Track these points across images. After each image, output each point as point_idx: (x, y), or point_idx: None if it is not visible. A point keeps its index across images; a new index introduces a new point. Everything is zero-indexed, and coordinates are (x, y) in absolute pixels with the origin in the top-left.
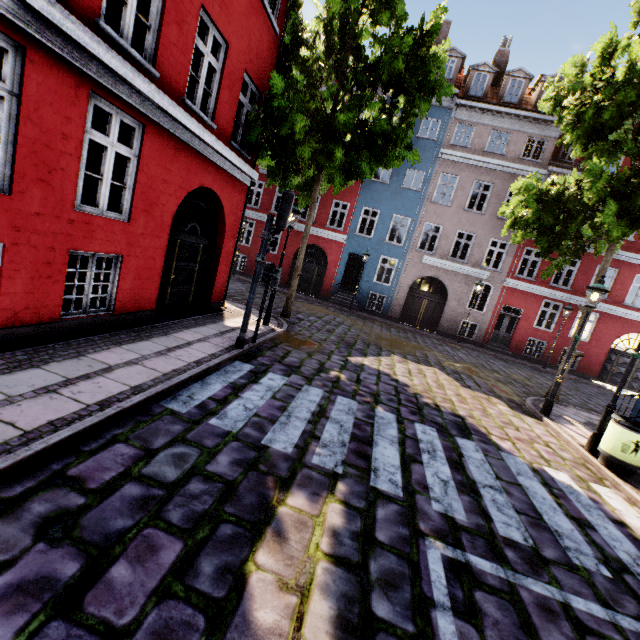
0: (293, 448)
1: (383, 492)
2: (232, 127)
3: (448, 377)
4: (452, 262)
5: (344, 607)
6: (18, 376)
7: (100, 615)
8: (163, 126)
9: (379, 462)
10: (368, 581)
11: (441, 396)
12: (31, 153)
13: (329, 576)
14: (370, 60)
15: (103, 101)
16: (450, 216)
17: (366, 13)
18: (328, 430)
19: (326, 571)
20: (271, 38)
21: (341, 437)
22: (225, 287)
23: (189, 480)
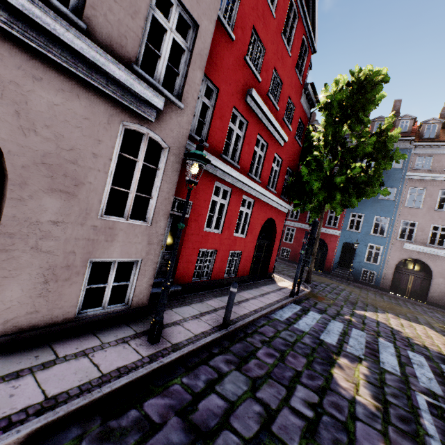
0: (335, 343)
1: (388, 370)
2: (281, 190)
3: (436, 333)
4: (431, 247)
5: (374, 394)
6: (224, 298)
7: (291, 366)
8: (260, 199)
9: (384, 360)
10: (384, 392)
11: (429, 342)
12: (227, 219)
13: (366, 384)
14: (350, 147)
15: (245, 196)
16: (422, 215)
17: (345, 124)
18: (351, 341)
19: (364, 383)
20: (298, 149)
21: (359, 345)
22: (273, 264)
23: (297, 342)
